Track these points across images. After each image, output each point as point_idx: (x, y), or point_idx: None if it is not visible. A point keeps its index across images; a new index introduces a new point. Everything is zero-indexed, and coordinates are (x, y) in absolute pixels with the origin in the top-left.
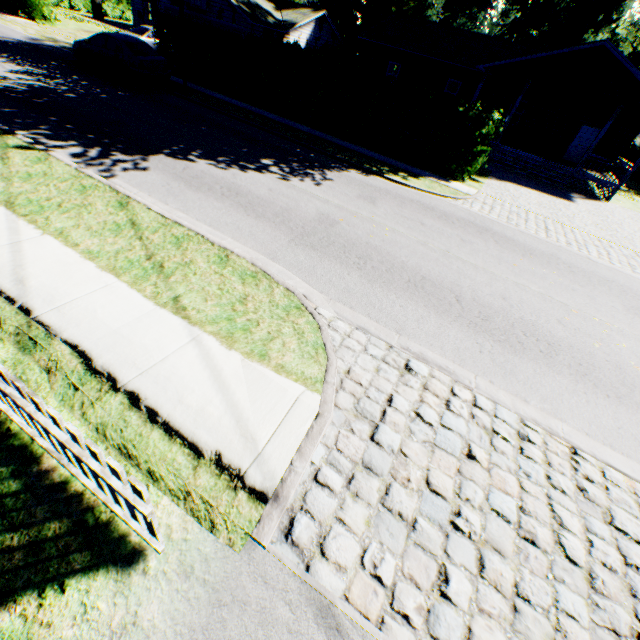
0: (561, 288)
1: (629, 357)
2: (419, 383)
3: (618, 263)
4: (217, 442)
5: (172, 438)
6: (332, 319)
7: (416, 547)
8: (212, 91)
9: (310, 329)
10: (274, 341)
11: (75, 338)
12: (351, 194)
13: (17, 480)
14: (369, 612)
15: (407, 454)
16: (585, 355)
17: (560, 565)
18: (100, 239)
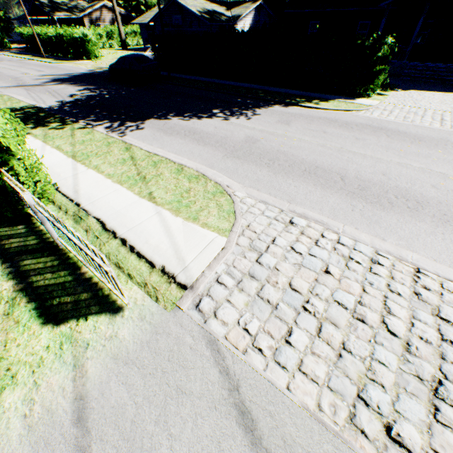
0: (443, 162)
1: None
2: (297, 231)
3: None
4: (163, 261)
5: (140, 259)
6: (243, 197)
7: (275, 317)
8: (186, 75)
9: (227, 203)
10: (203, 211)
11: (99, 215)
12: (272, 121)
13: (71, 276)
14: (238, 345)
15: (279, 269)
16: (452, 208)
17: (381, 335)
18: (115, 168)
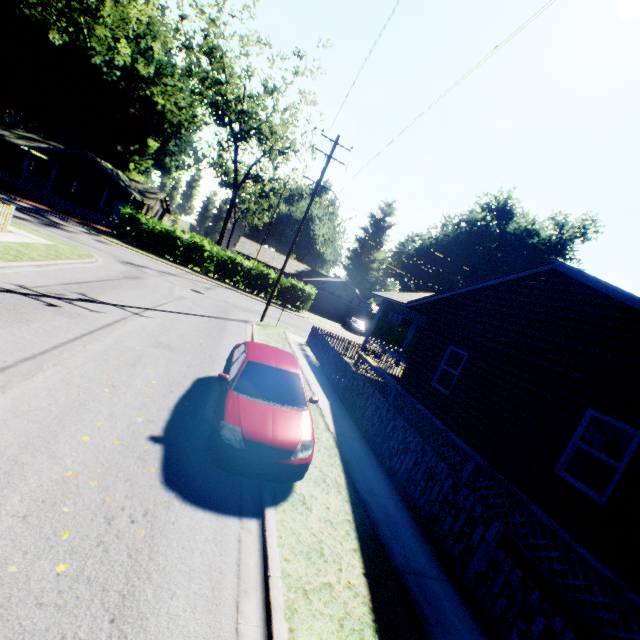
0: None
1: None
2: None
3: None
4: None
5: None
6: None
7: None
8: None
9: None
10: None
11: None
12: None
13: None
14: None
15: None
16: None
17: None
18: None
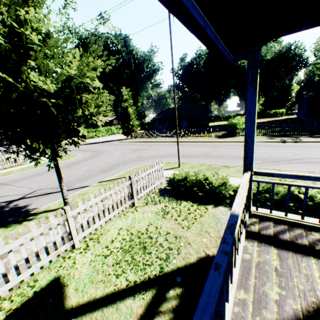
0: None
1: None
2: None
3: None
4: None
5: None
6: None
7: None
8: None
9: None
10: None
11: None
12: None
13: None
14: None
15: None
16: None
17: None
18: None
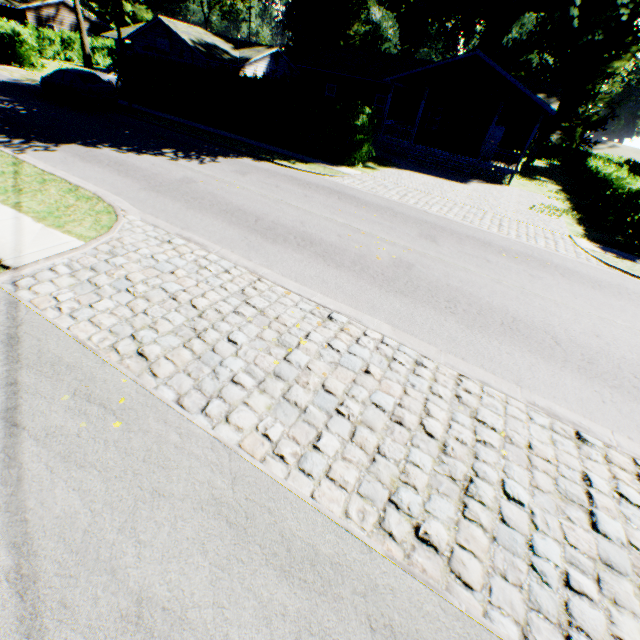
0: (369, 223)
1: (381, 254)
2: (171, 247)
3: (453, 215)
4: None
5: None
6: (135, 221)
7: (93, 293)
8: (158, 111)
9: (109, 221)
10: (75, 223)
11: None
12: (228, 170)
13: None
14: (40, 306)
15: (125, 267)
16: (338, 250)
17: (184, 307)
18: None
